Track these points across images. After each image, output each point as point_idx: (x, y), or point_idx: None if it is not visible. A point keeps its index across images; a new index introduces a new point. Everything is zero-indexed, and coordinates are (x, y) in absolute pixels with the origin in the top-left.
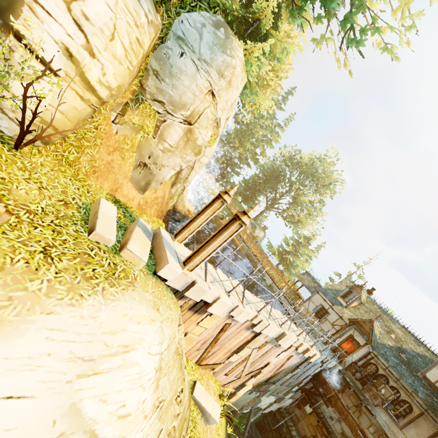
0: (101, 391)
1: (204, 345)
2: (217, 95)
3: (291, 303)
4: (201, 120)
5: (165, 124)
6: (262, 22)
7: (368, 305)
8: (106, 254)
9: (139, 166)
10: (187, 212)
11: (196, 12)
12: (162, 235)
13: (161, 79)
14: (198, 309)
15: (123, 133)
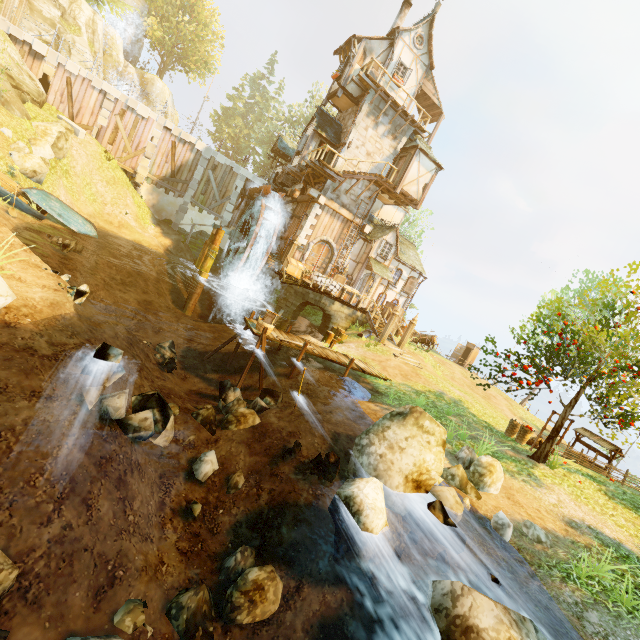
0: None
1: (64, 99)
2: None
3: None
4: None
5: None
6: None
7: None
8: None
9: None
10: None
11: None
12: None
13: None
14: (34, 57)
15: None
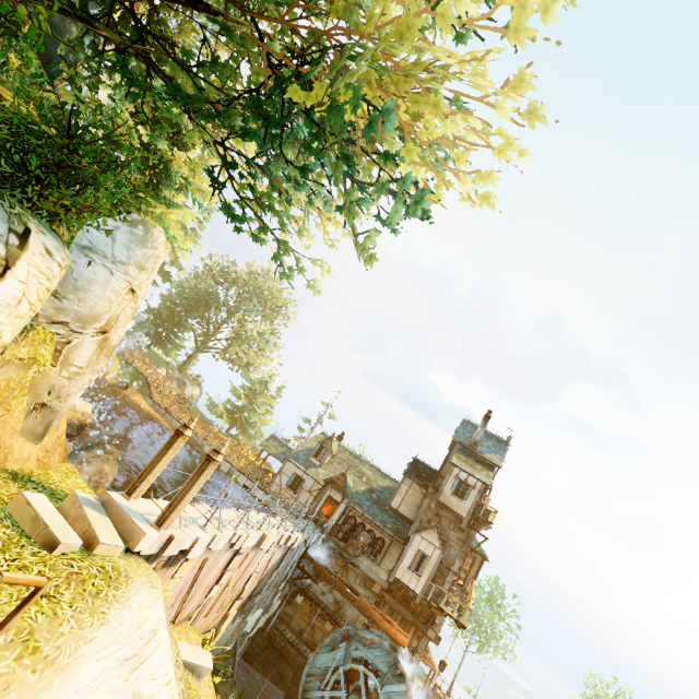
0: (150, 673)
1: (180, 596)
2: (138, 289)
3: (260, 485)
4: (119, 322)
5: (72, 346)
6: (173, 165)
7: (341, 455)
8: (85, 562)
9: (34, 410)
10: (82, 417)
11: (105, 217)
12: (117, 502)
13: (63, 296)
14: (172, 562)
15: (5, 377)
